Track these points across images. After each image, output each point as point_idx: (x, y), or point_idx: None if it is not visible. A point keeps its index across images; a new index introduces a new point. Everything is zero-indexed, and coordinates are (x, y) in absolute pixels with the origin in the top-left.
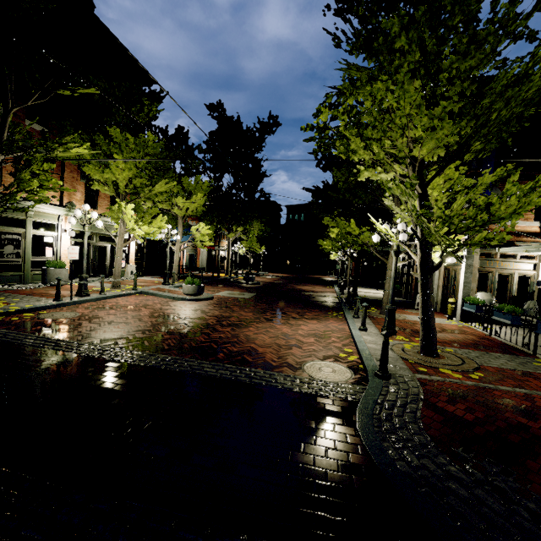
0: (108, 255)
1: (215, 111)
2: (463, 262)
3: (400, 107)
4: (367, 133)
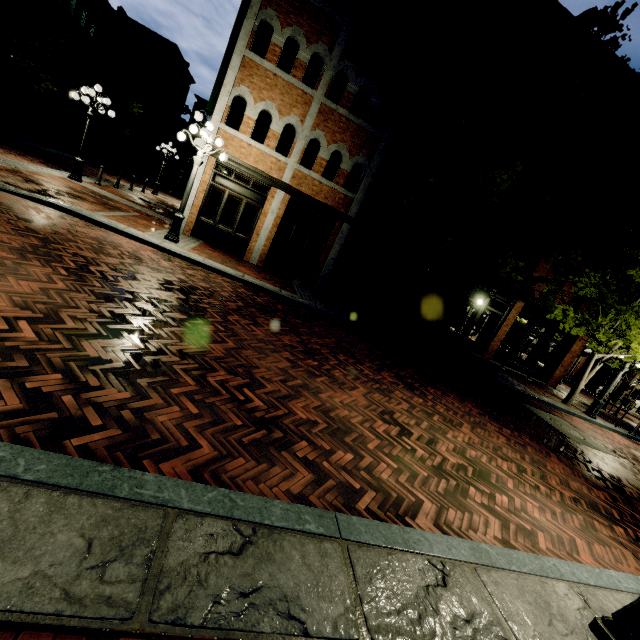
0: None
1: None
2: None
3: None
4: None
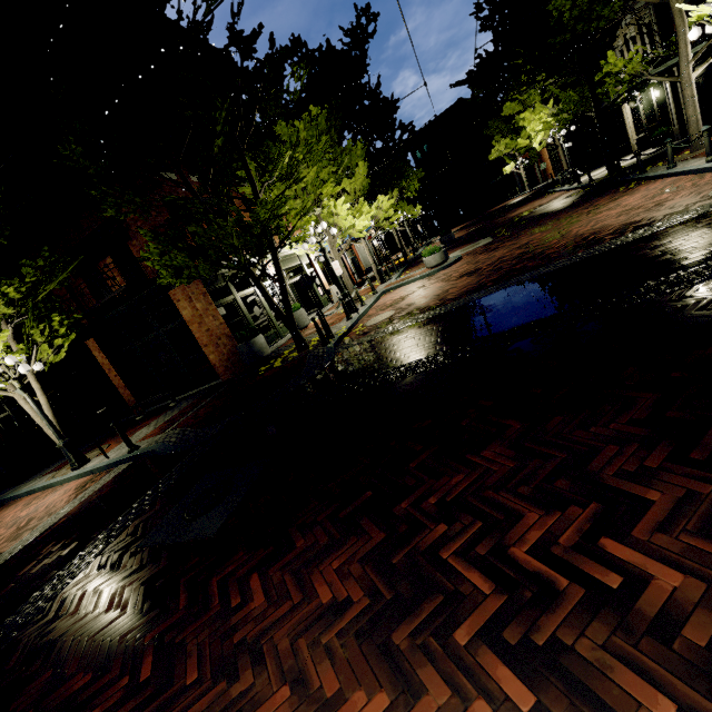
0: None
1: (294, 54)
2: None
3: None
4: None
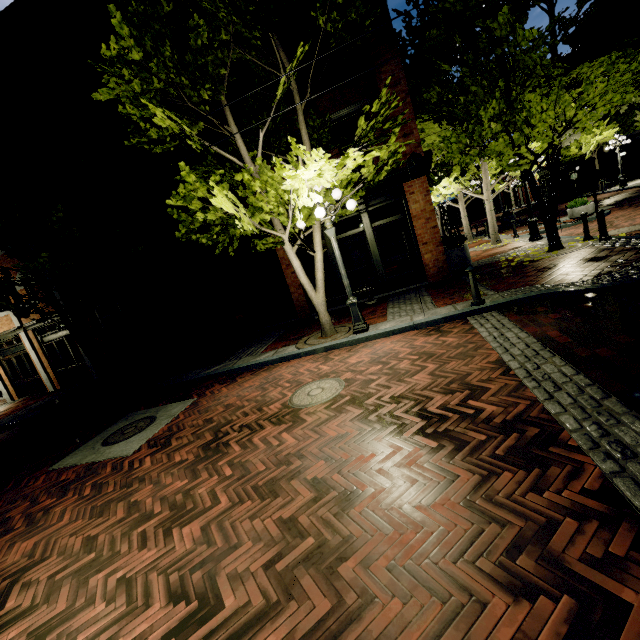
0: None
1: None
2: None
3: None
4: None
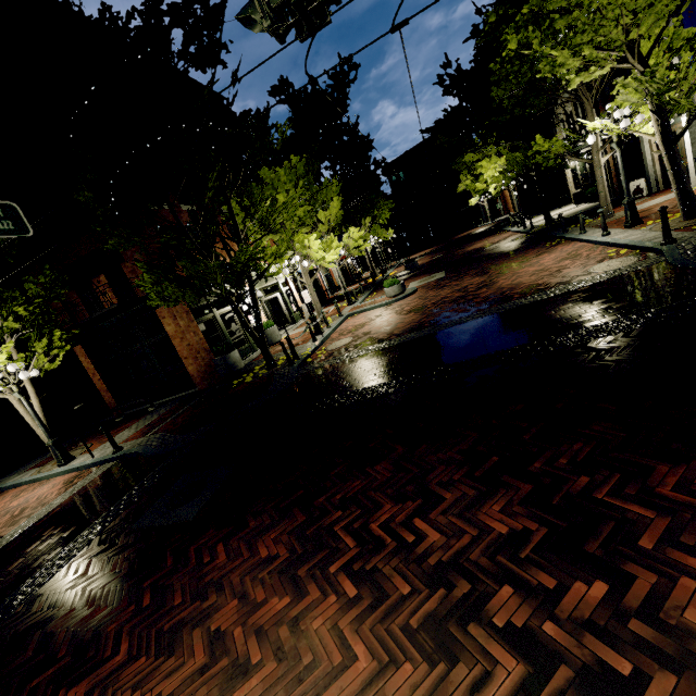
0: (283, 304)
1: (282, 93)
2: (683, 117)
3: (611, 2)
4: (575, 41)
